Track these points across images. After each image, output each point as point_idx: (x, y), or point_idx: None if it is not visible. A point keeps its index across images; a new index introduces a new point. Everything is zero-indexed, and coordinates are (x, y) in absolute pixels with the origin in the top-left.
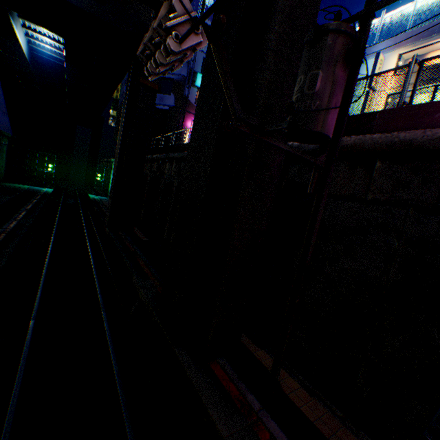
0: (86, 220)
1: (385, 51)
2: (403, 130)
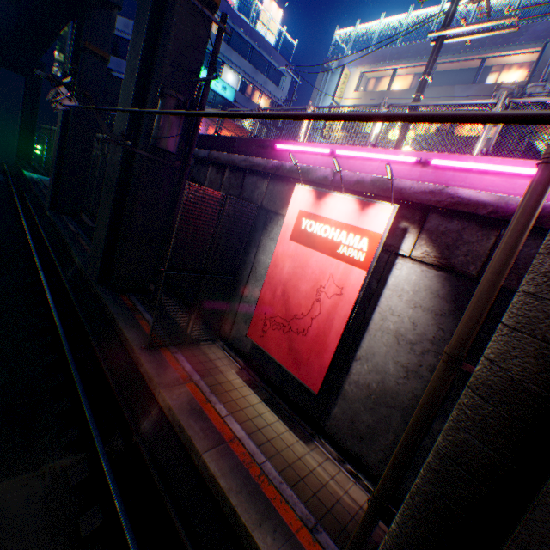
0: (21, 201)
1: (352, 66)
2: (243, 153)
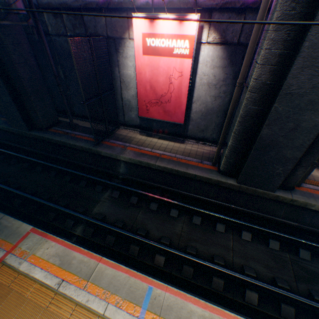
0: None
1: None
2: None
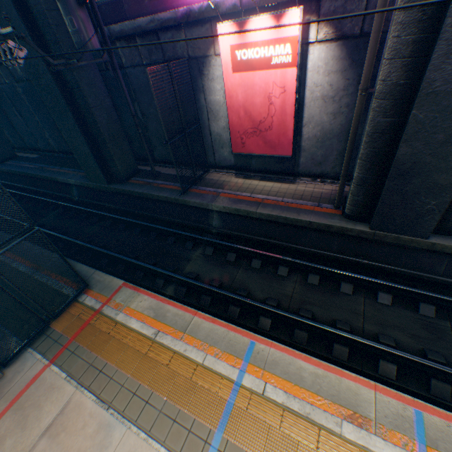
0: None
1: None
2: (139, 13)
